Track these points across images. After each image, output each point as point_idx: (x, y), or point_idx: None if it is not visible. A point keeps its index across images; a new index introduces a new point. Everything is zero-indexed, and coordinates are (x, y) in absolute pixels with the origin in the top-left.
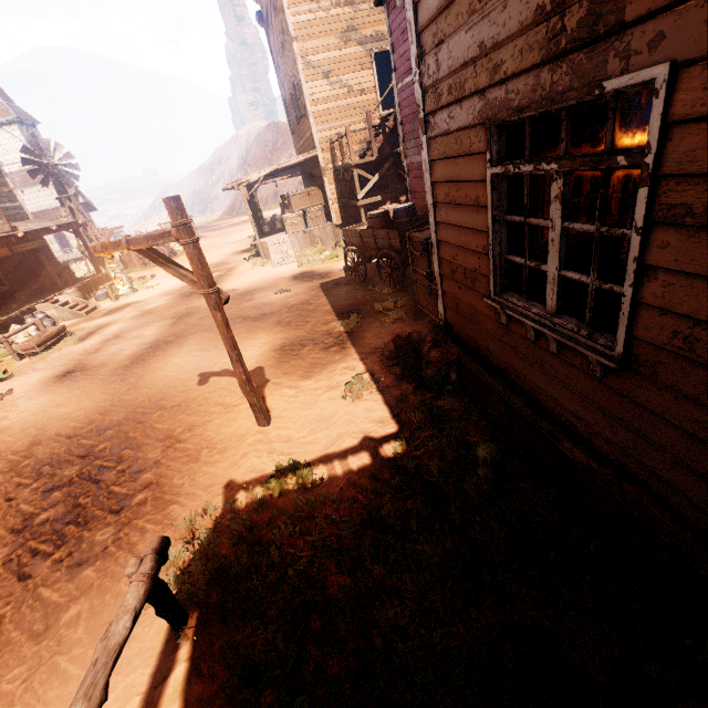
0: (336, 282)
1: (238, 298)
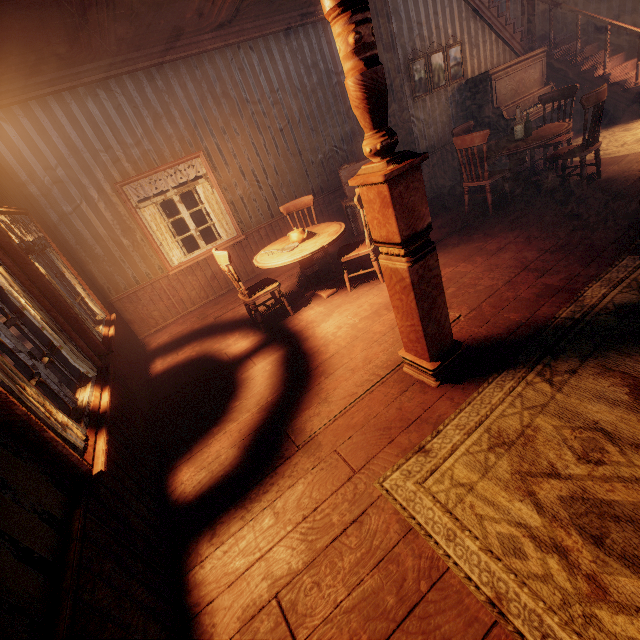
0: None
1: None
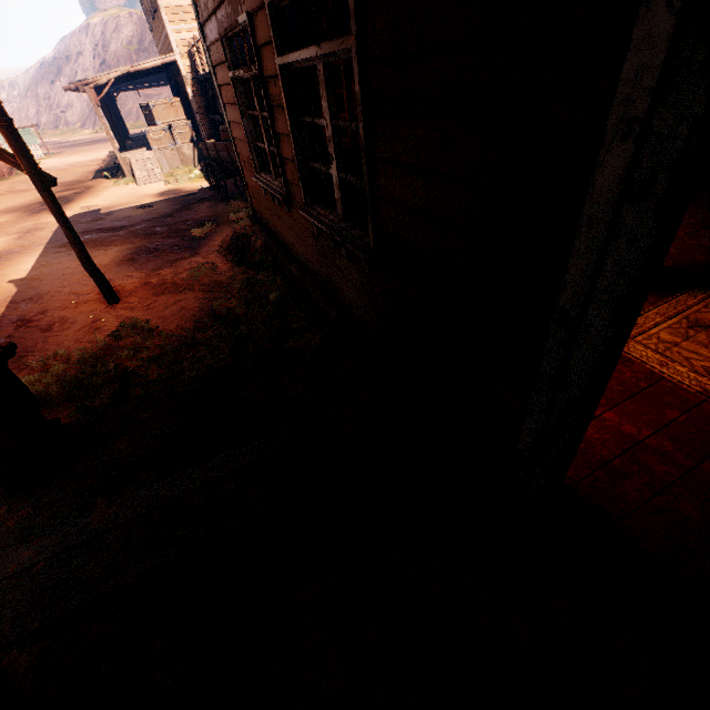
0: (201, 199)
1: (96, 213)
